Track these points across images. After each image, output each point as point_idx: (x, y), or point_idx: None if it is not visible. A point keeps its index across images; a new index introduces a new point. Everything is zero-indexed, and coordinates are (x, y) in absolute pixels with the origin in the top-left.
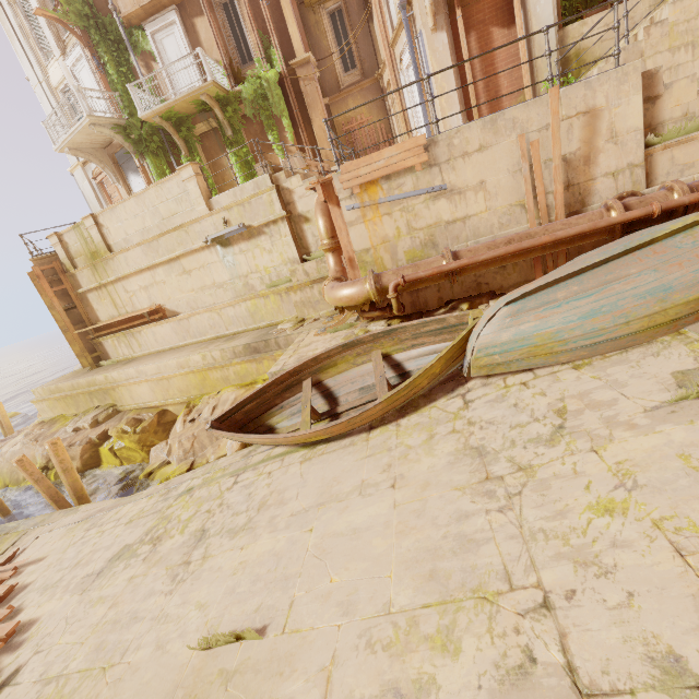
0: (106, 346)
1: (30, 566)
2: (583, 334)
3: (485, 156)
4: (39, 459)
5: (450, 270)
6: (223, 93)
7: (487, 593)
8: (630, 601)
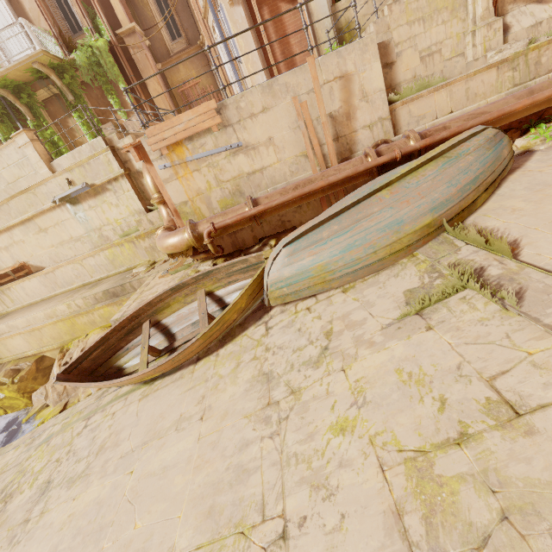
0: None
1: None
2: (345, 264)
3: (269, 116)
4: None
5: (251, 215)
6: (56, 61)
7: (245, 527)
8: (342, 523)
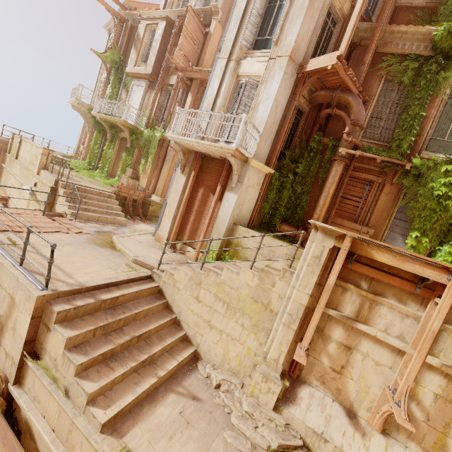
0: None
1: None
2: None
3: None
4: None
5: None
6: (133, 127)
7: None
8: None
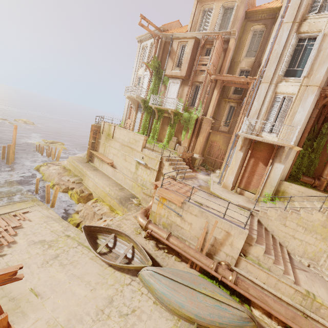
0: (94, 159)
1: (28, 220)
2: (160, 296)
3: (195, 218)
4: (55, 181)
5: (163, 241)
6: (177, 112)
7: None
8: None
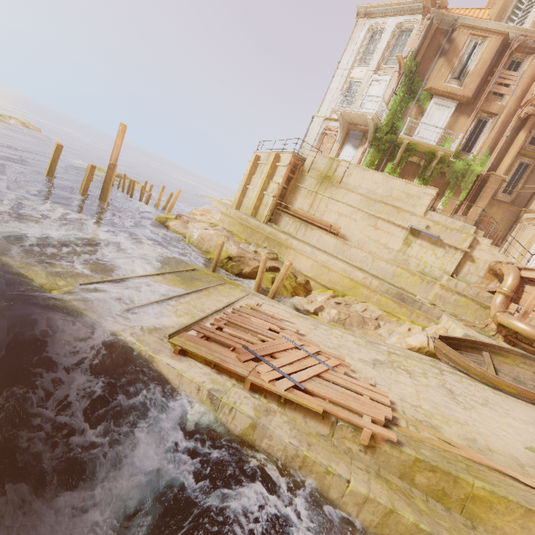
0: (282, 218)
1: (285, 321)
2: None
3: None
4: (232, 251)
5: None
6: (447, 157)
7: None
8: None
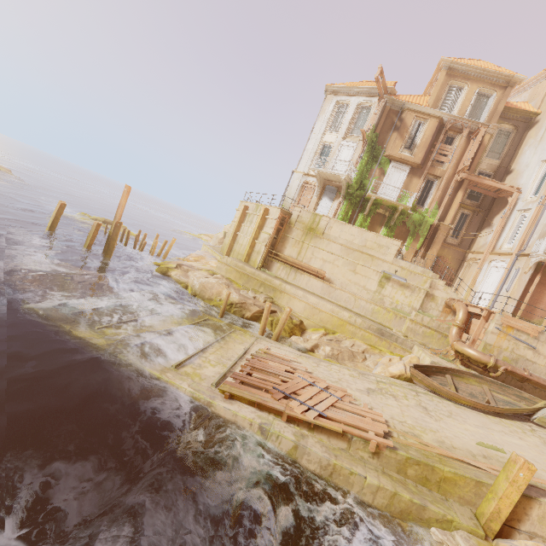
0: (273, 264)
1: (293, 362)
2: None
3: None
4: (234, 298)
5: (529, 378)
6: (406, 210)
7: None
8: None
